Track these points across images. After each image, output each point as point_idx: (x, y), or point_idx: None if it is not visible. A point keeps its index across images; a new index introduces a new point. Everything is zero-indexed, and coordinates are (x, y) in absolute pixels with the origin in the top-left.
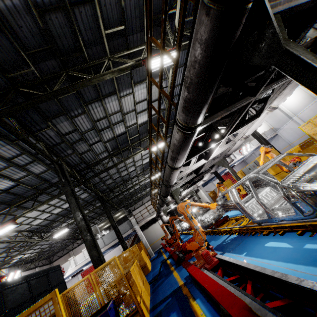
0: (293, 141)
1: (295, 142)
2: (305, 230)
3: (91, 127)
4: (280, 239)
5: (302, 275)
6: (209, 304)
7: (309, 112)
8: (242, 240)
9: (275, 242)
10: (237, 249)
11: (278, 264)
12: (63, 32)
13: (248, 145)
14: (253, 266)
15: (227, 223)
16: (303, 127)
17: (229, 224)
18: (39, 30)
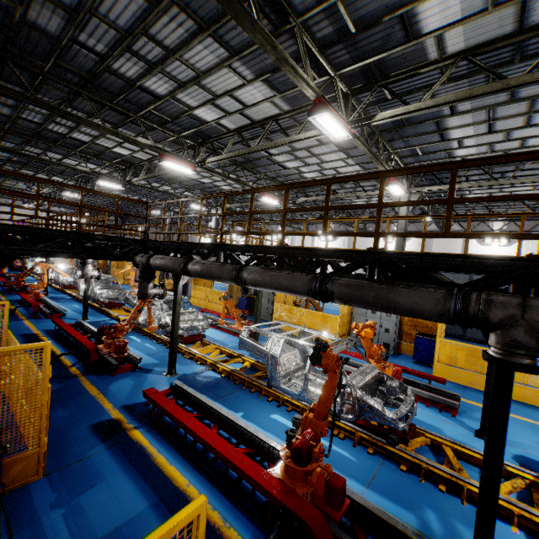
0: None
1: None
2: (90, 306)
3: (15, 148)
4: (80, 305)
5: (67, 311)
6: (23, 308)
7: None
8: (69, 300)
9: (77, 305)
10: (61, 302)
11: (66, 309)
12: (52, 135)
13: None
14: (55, 303)
15: (76, 290)
16: None
17: (75, 291)
18: (36, 128)
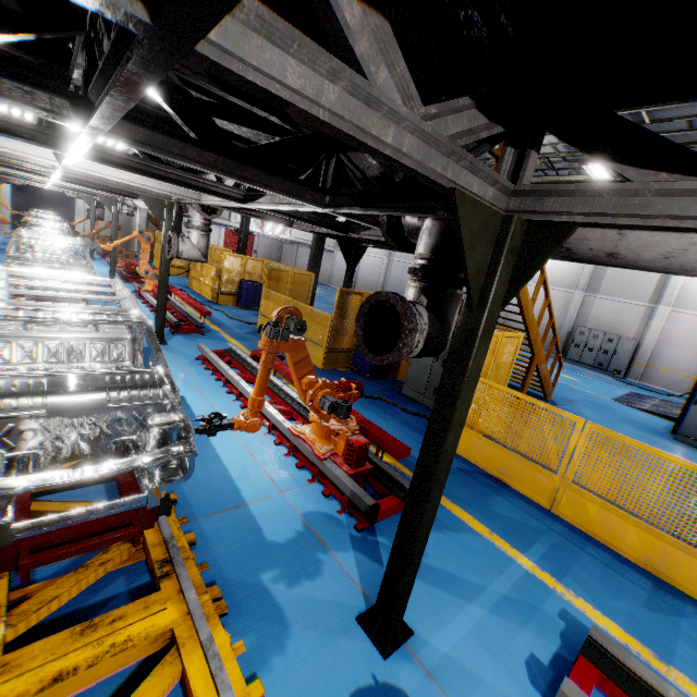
0: (335, 277)
1: (335, 279)
2: None
3: None
4: None
5: None
6: None
7: (371, 263)
8: None
9: None
10: None
11: None
12: None
13: (281, 228)
14: None
15: None
16: (229, 256)
17: None
18: None
